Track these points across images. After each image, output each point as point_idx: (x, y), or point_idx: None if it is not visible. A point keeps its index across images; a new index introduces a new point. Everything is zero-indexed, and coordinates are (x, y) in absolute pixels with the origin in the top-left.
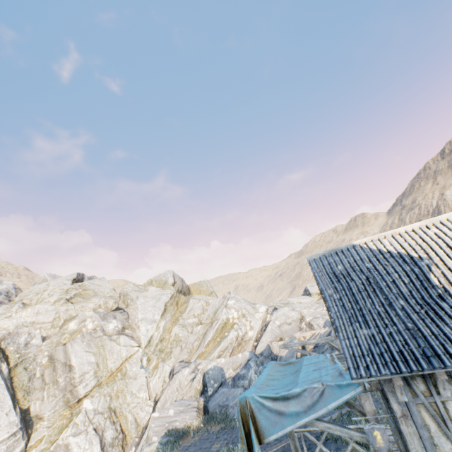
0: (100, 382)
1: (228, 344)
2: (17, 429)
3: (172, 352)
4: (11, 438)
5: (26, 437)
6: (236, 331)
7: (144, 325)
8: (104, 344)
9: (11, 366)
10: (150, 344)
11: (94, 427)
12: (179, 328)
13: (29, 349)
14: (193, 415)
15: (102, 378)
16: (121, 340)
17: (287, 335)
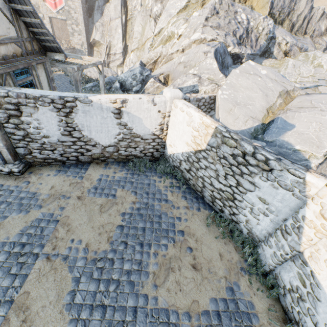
0: (138, 47)
1: (154, 56)
2: (121, 52)
3: None
4: (119, 55)
5: (123, 57)
6: (161, 48)
7: (163, 17)
8: (147, 23)
9: (127, 19)
10: (159, 35)
11: (129, 67)
12: None
13: (135, 11)
14: (97, 76)
15: (140, 45)
16: (151, 24)
17: (172, 76)
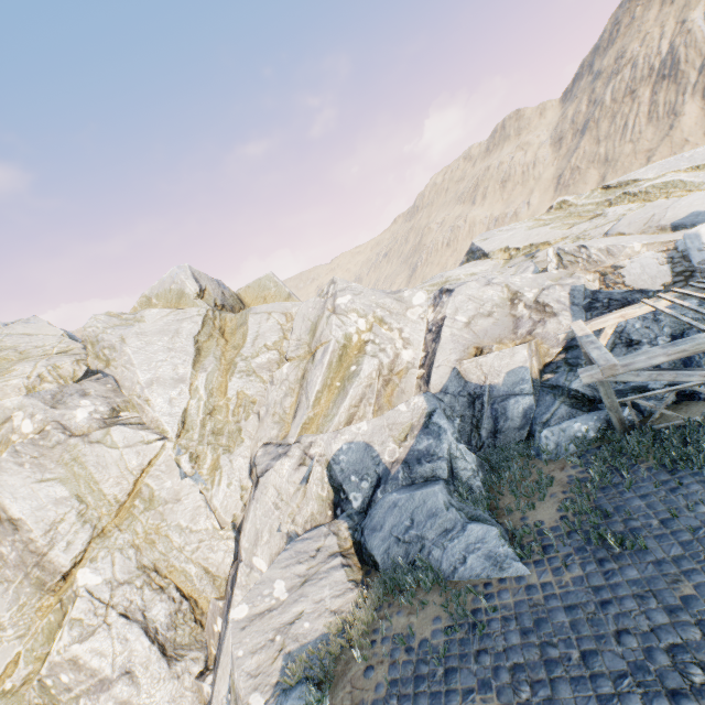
0: (101, 529)
1: (364, 389)
2: None
3: (242, 430)
4: None
5: None
6: (374, 358)
7: (159, 395)
8: (77, 455)
9: None
10: (186, 427)
11: (120, 613)
12: (243, 380)
13: None
14: (338, 583)
15: (102, 520)
16: (115, 438)
17: (491, 340)
